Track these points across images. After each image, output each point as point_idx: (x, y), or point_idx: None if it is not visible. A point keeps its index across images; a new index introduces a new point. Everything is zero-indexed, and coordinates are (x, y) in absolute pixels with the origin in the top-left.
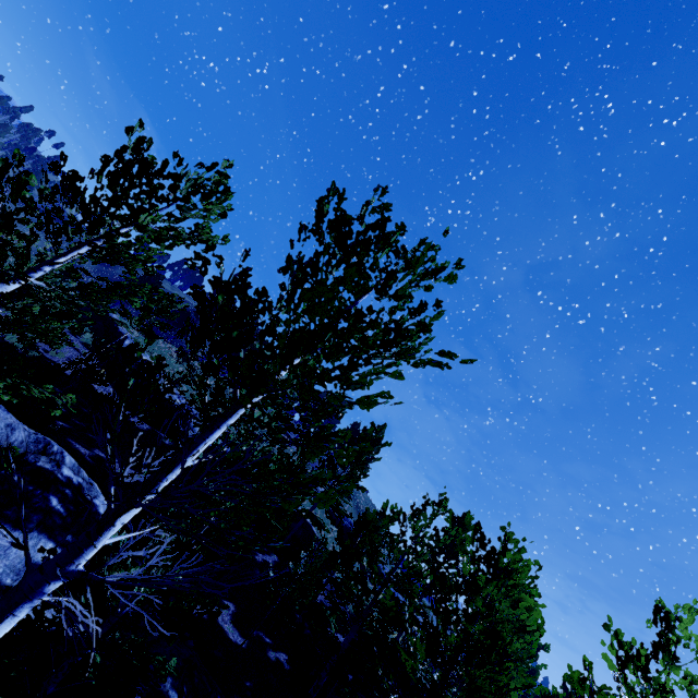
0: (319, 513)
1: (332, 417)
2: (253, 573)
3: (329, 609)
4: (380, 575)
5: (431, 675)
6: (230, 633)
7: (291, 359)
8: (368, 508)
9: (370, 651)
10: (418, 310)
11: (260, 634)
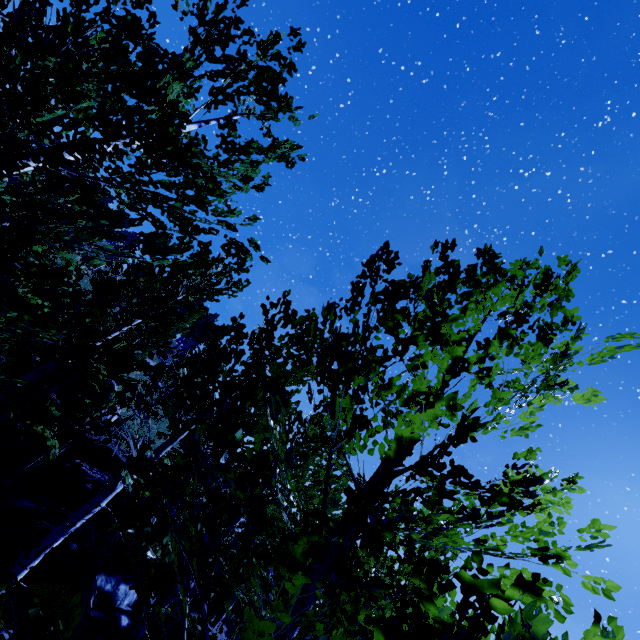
0: None
1: None
2: None
3: None
4: None
5: None
6: None
7: None
8: None
9: None
10: None
11: None
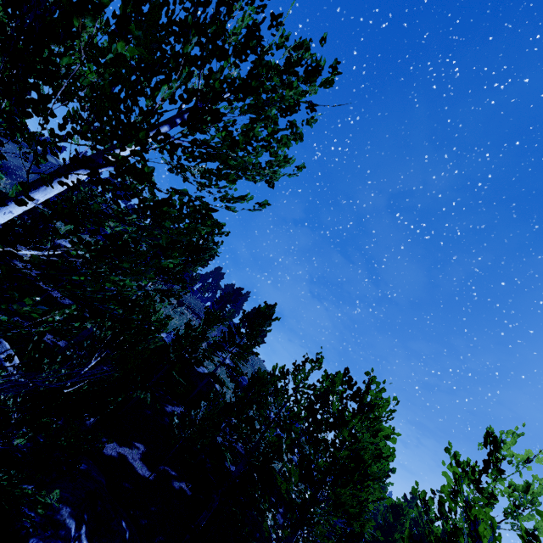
0: (222, 375)
1: (147, 151)
2: (163, 420)
3: (223, 445)
4: (265, 417)
5: (303, 494)
6: (139, 468)
7: (71, 39)
8: (259, 368)
9: (251, 477)
10: (289, 108)
11: (166, 468)
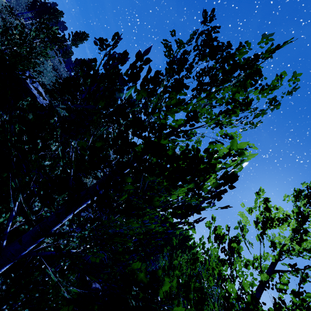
0: None
1: None
2: None
3: None
4: None
5: None
6: None
7: None
8: None
9: None
10: None
11: None
